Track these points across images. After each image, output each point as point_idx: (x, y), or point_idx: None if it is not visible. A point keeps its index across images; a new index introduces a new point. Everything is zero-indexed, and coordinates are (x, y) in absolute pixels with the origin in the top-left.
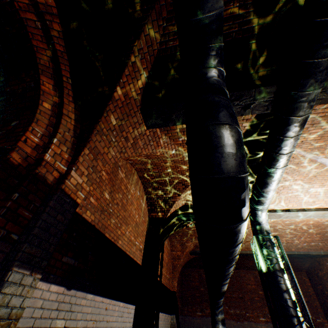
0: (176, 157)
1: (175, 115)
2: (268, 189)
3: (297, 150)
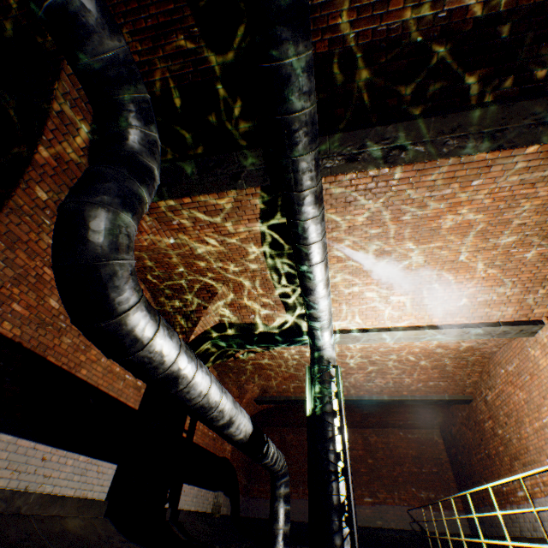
0: (180, 249)
1: None
2: (313, 296)
3: (350, 240)
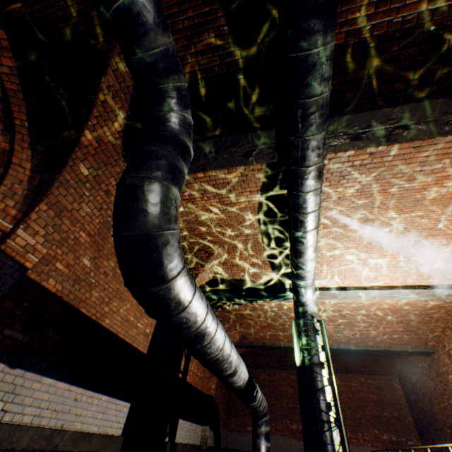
0: (187, 216)
1: None
2: (303, 259)
3: (337, 209)
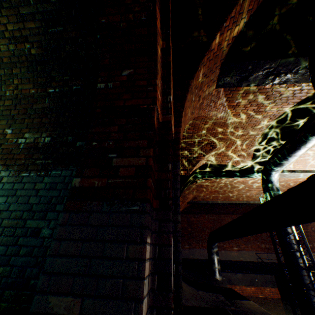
0: (221, 119)
1: (255, 75)
2: (297, 154)
3: None
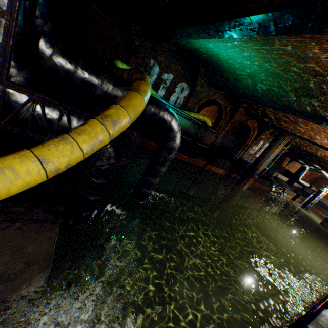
0: None
1: None
2: None
3: None
